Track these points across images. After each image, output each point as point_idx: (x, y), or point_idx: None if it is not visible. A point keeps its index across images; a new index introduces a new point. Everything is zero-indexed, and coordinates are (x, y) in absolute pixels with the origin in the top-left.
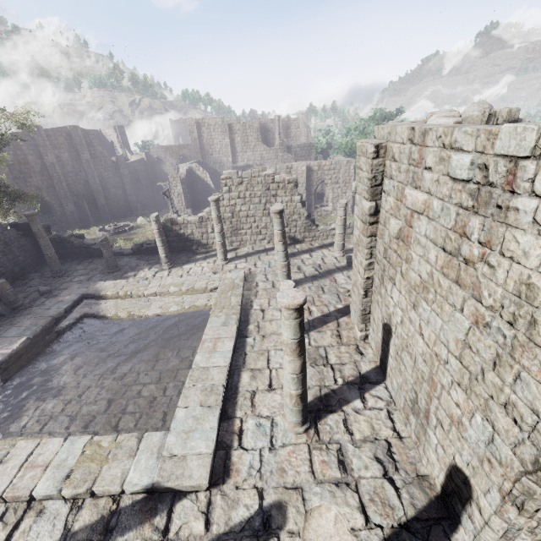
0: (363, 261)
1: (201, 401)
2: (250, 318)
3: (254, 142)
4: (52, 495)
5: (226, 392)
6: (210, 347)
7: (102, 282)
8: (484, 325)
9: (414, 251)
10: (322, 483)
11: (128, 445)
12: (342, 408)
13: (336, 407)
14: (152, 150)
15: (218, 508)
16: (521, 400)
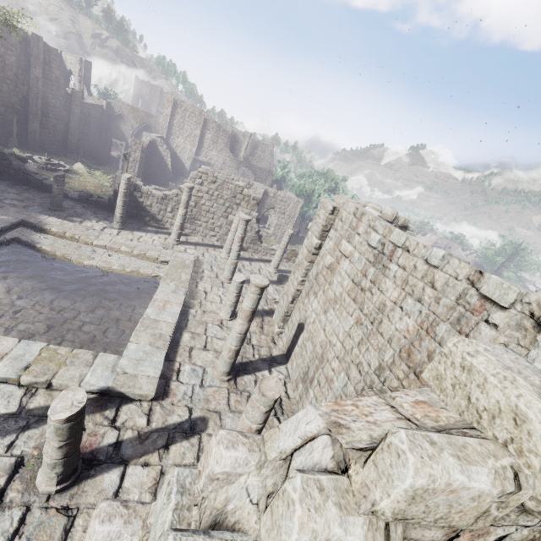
0: (299, 277)
1: (151, 342)
2: (195, 295)
3: (222, 145)
4: (10, 379)
5: (170, 342)
6: (161, 305)
7: (46, 216)
8: (360, 324)
9: (336, 278)
10: (234, 412)
11: (85, 357)
12: (255, 373)
13: (252, 372)
14: (116, 102)
15: (158, 413)
16: (366, 360)
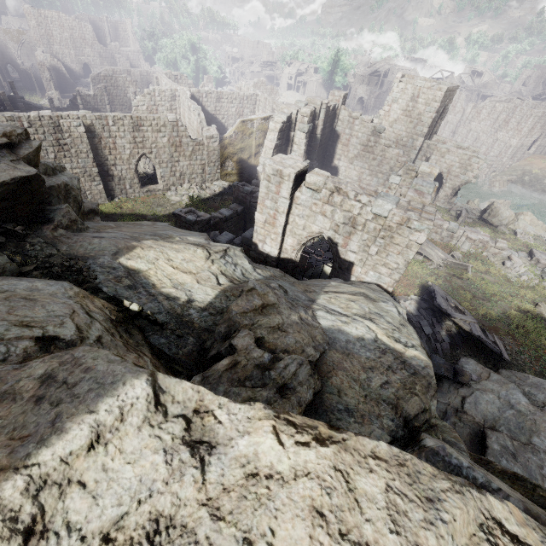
0: None
1: None
2: None
3: (91, 40)
4: None
5: None
6: None
7: None
8: None
9: None
10: None
11: None
12: None
13: None
14: None
15: None
16: None
